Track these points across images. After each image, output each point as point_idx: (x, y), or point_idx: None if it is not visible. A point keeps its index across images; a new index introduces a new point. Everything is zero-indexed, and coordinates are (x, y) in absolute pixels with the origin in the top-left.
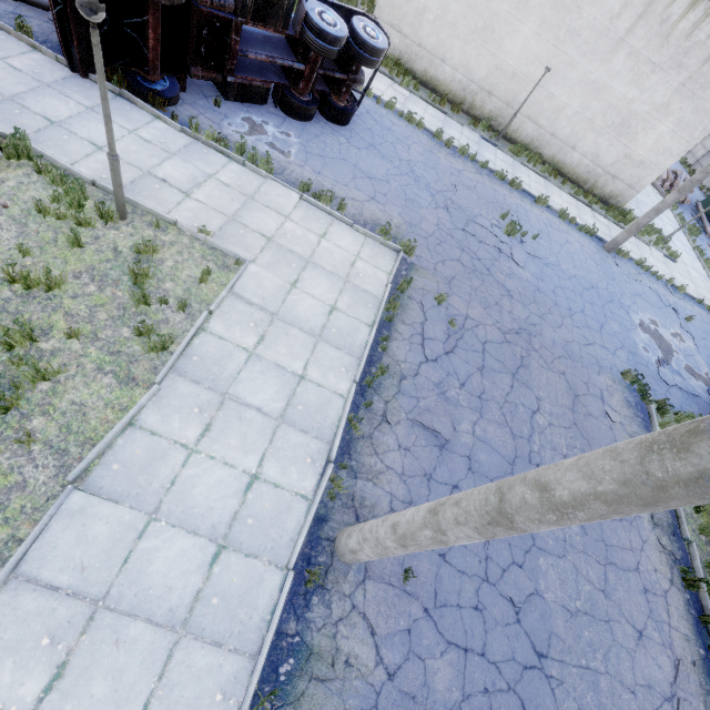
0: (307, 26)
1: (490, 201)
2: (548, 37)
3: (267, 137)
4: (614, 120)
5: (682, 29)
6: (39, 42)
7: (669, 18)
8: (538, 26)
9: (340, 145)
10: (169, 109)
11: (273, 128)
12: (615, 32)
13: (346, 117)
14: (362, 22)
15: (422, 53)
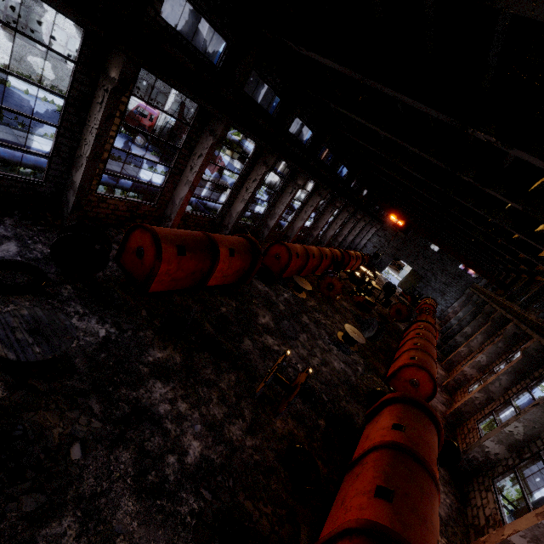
0: None
1: None
2: None
3: None
4: None
5: None
6: None
7: None
8: None
9: None
10: None
11: None
12: None
13: None
14: None
15: None
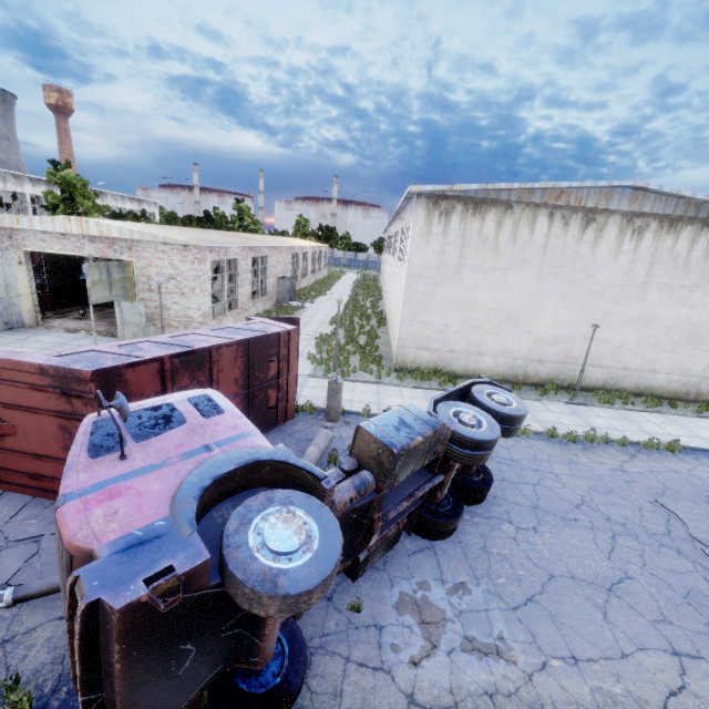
0: (455, 442)
1: (703, 496)
2: (574, 304)
3: (451, 624)
4: (679, 336)
5: (696, 257)
6: (43, 701)
7: (678, 255)
8: (560, 300)
9: (518, 546)
10: (299, 705)
11: (439, 589)
12: (635, 280)
13: (488, 489)
14: (483, 393)
15: (456, 356)
